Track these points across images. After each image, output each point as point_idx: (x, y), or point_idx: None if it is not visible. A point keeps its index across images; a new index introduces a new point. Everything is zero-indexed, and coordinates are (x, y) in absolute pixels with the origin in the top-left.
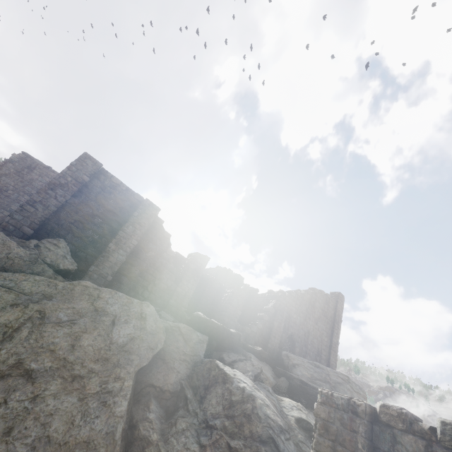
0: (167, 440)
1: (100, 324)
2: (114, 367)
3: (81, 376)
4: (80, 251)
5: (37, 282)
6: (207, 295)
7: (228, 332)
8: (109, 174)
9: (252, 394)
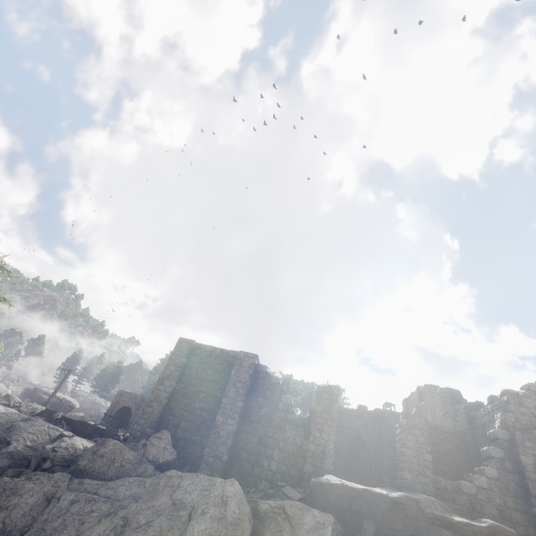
0: None
1: (176, 522)
2: None
3: None
4: (194, 436)
5: (131, 484)
6: (389, 441)
7: (384, 499)
8: (203, 345)
9: None
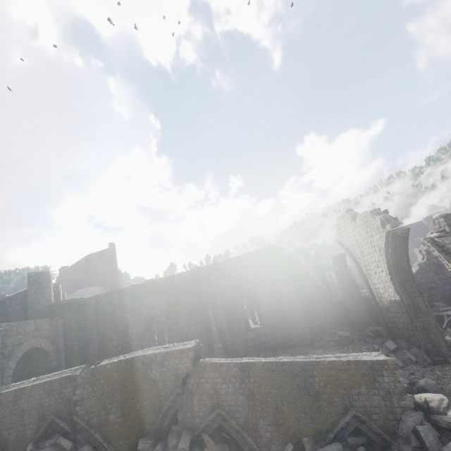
0: None
1: None
2: None
3: None
4: None
5: None
6: None
7: None
8: None
9: None
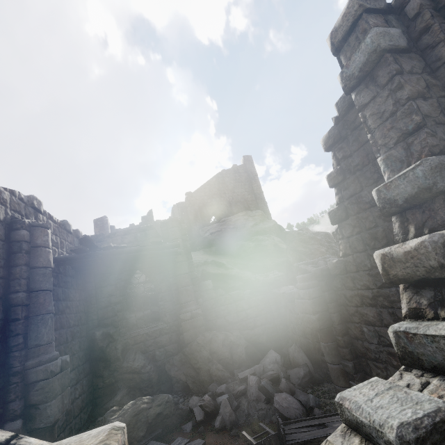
0: None
1: None
2: None
3: None
4: None
5: None
6: None
7: None
8: None
9: None
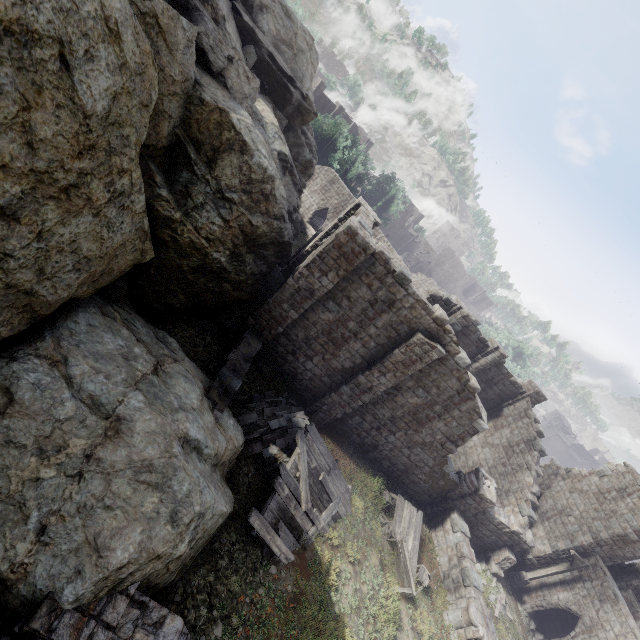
0: (188, 214)
1: (41, 74)
2: (108, 157)
3: (73, 186)
4: None
5: None
6: None
7: None
8: None
9: (273, 176)
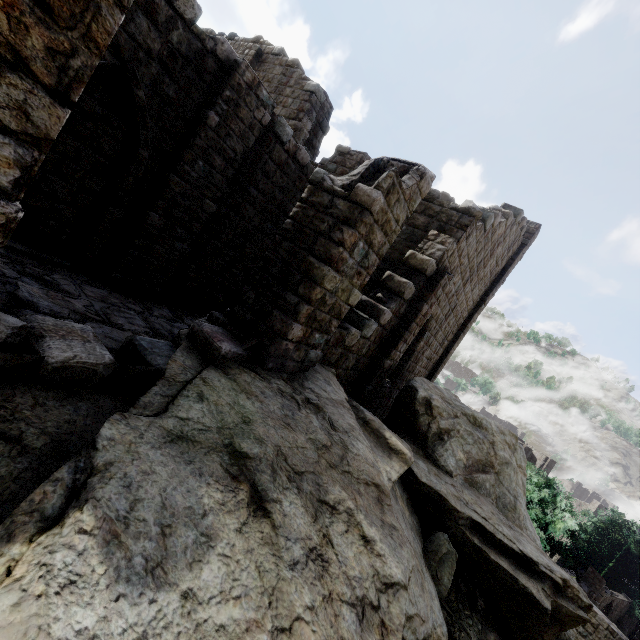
0: None
1: None
2: None
3: None
4: None
5: None
6: (212, 147)
7: None
8: None
9: None
